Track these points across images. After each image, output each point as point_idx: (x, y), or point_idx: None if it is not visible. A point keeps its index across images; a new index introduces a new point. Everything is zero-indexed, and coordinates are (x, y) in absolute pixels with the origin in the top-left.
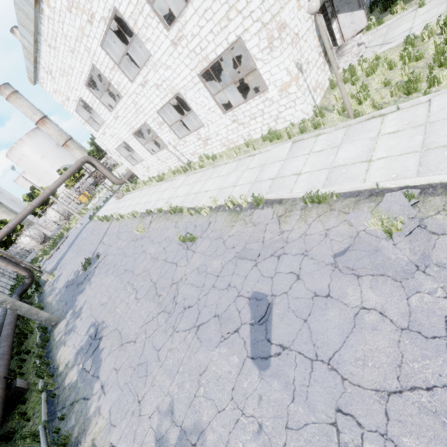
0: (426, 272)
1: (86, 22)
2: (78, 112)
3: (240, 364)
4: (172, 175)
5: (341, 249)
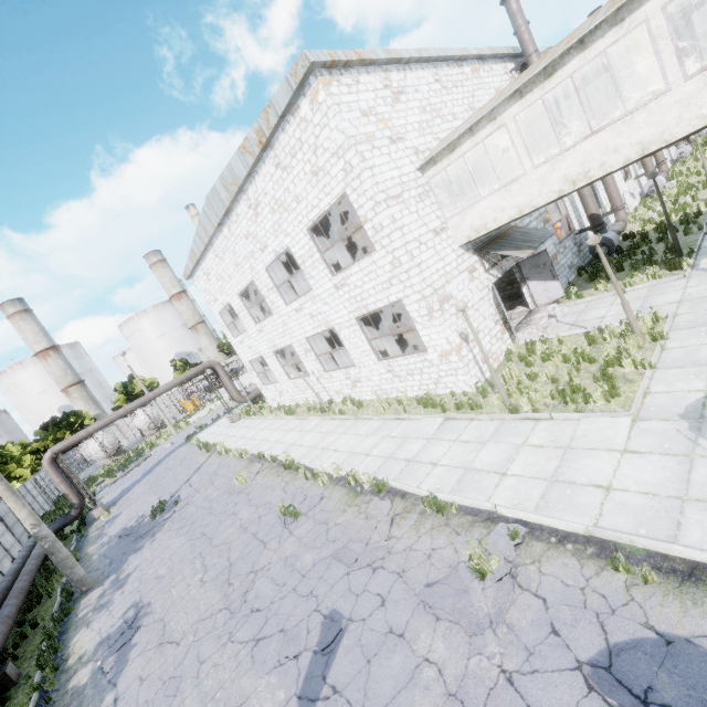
0: (495, 631)
1: (258, 249)
2: (222, 313)
3: (284, 703)
4: (306, 412)
5: (436, 579)
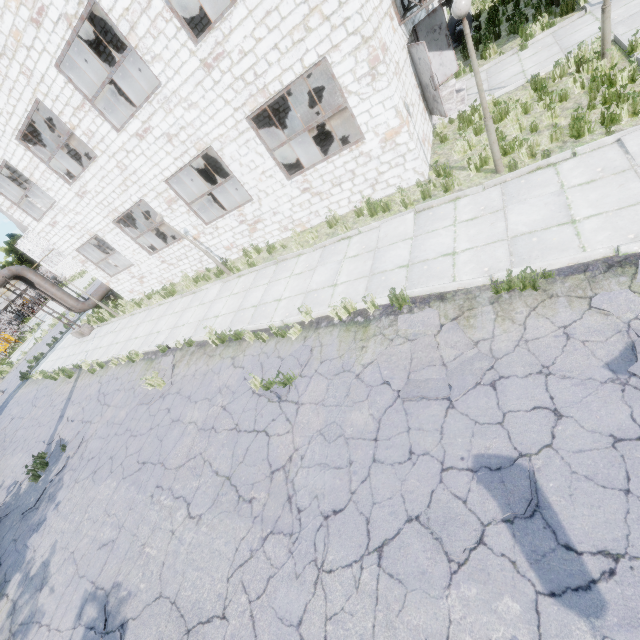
0: None
1: (26, 21)
2: None
3: (531, 616)
4: (193, 284)
5: (615, 353)
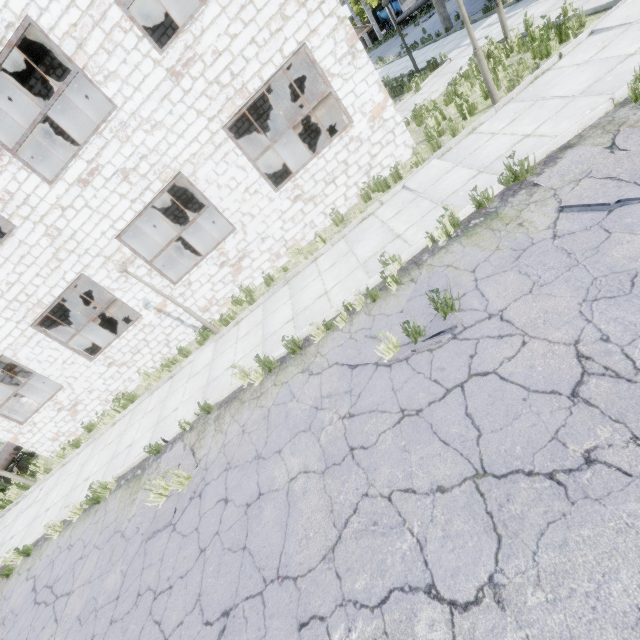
0: None
1: None
2: None
3: None
4: (165, 370)
5: None
